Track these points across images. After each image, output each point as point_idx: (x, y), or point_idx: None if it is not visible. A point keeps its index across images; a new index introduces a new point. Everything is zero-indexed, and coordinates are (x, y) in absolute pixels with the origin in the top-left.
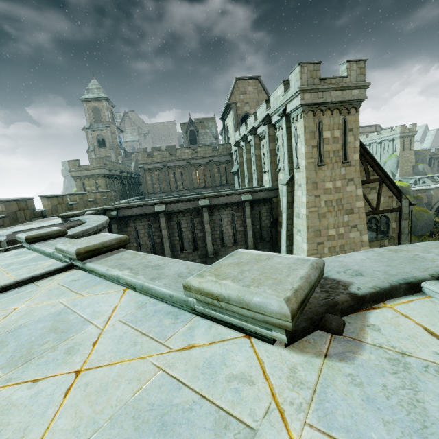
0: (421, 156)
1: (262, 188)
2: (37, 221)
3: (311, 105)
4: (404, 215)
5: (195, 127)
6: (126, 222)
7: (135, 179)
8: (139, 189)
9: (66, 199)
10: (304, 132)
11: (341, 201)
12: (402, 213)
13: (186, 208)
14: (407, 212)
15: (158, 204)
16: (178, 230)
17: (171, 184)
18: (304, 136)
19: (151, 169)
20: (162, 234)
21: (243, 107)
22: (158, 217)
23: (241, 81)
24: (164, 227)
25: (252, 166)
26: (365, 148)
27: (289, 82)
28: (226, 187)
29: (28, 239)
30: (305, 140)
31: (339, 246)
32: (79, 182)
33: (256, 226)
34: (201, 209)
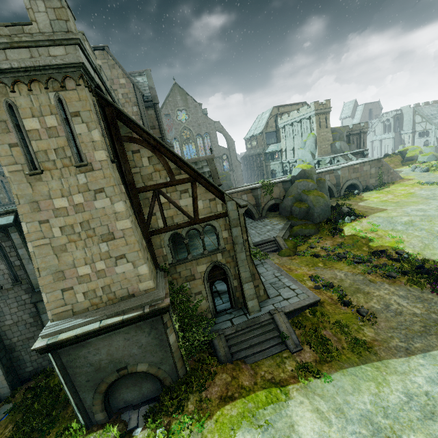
0: (338, 133)
1: None
2: None
3: None
4: (233, 220)
5: None
6: None
7: None
8: None
9: None
10: None
11: (91, 223)
12: (231, 219)
13: None
14: (236, 217)
15: None
16: None
17: None
18: None
19: None
20: None
21: None
22: None
23: None
24: None
25: None
26: (155, 138)
27: None
28: None
29: None
30: None
31: (101, 288)
32: None
33: None
34: None
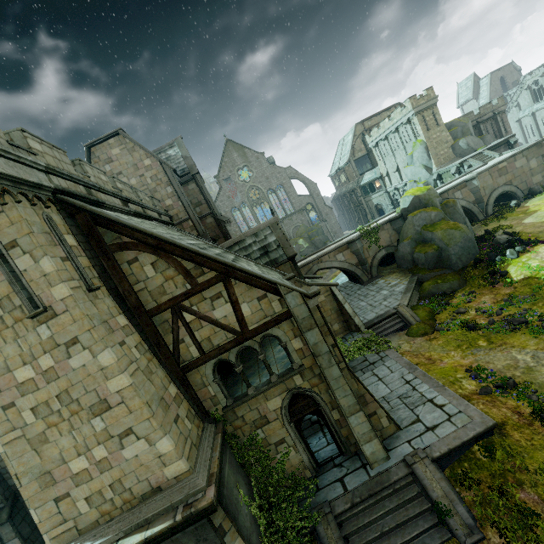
0: (458, 127)
1: None
2: None
3: None
4: (303, 321)
5: None
6: None
7: None
8: None
9: None
10: None
11: (71, 393)
12: (299, 319)
13: None
14: (307, 315)
15: None
16: None
17: None
18: None
19: None
20: None
21: None
22: None
23: (98, 146)
24: None
25: None
26: (152, 235)
27: None
28: None
29: None
30: None
31: (109, 486)
32: None
33: None
34: None
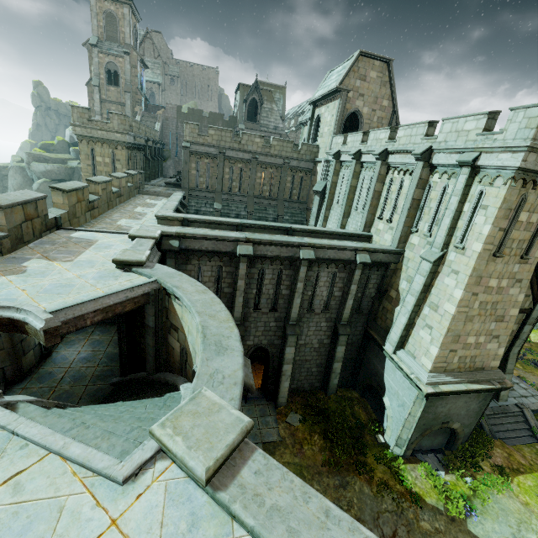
0: None
1: (385, 249)
2: (54, 241)
3: (527, 172)
4: (531, 319)
5: (261, 96)
6: (188, 257)
7: (159, 151)
8: (162, 167)
9: (87, 193)
10: (499, 207)
11: (497, 305)
12: (531, 317)
13: (279, 255)
14: (535, 317)
15: (242, 241)
16: (257, 281)
17: (224, 182)
18: (498, 212)
19: (199, 153)
20: (238, 284)
21: (355, 99)
22: (235, 259)
23: (365, 58)
24: (243, 276)
25: (354, 197)
26: None
27: (496, 117)
28: (295, 205)
29: (208, 478)
30: (496, 218)
31: (471, 357)
32: (85, 145)
33: (358, 293)
34: (297, 259)
